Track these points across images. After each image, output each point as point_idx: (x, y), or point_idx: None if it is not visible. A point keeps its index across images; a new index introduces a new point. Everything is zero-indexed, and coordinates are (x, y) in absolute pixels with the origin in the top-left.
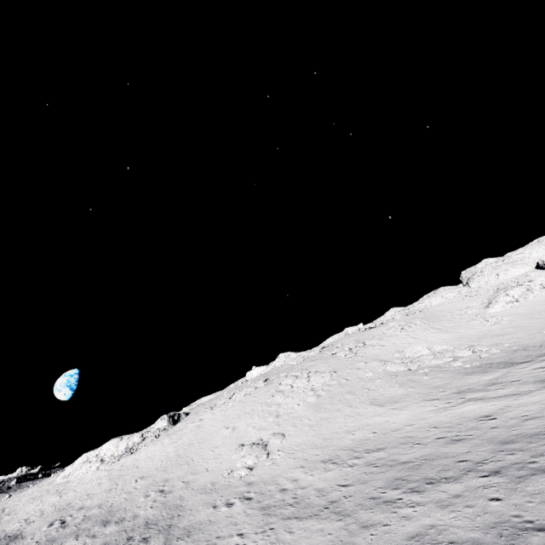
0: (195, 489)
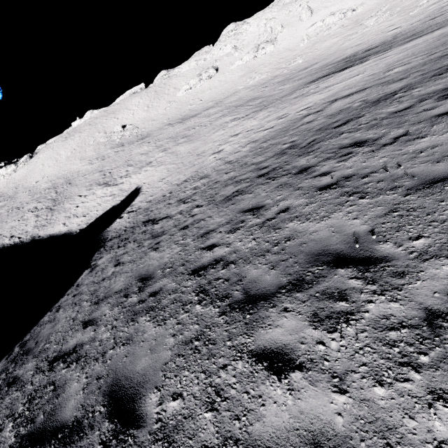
0: (23, 188)
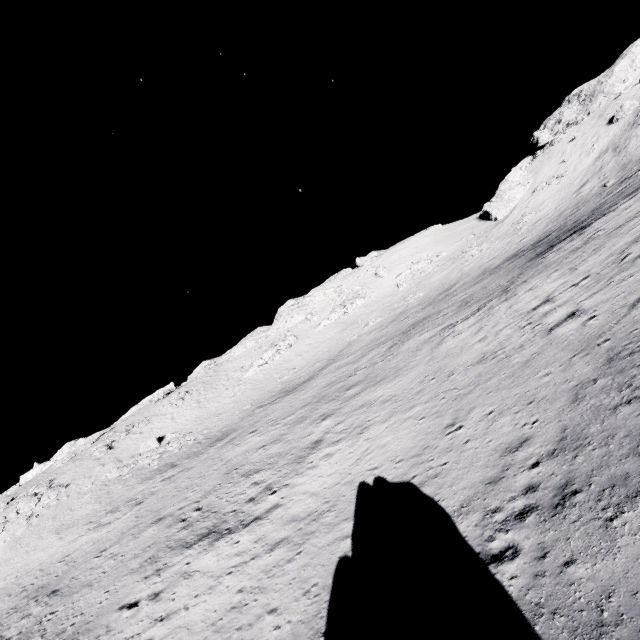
0: None
